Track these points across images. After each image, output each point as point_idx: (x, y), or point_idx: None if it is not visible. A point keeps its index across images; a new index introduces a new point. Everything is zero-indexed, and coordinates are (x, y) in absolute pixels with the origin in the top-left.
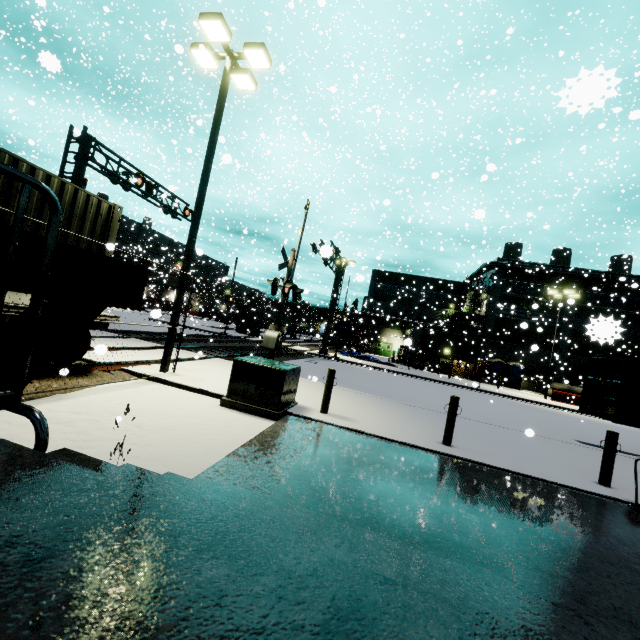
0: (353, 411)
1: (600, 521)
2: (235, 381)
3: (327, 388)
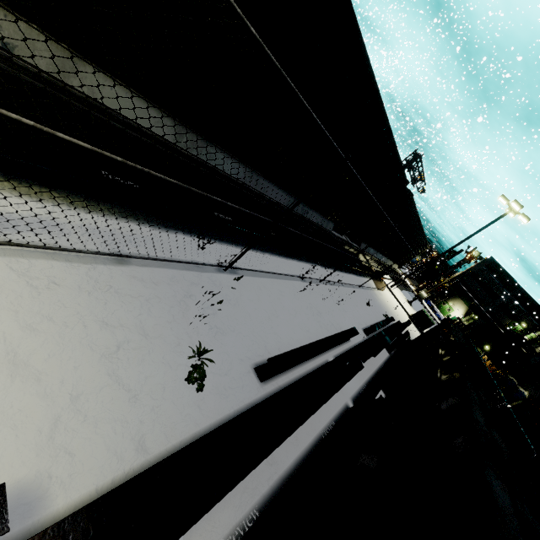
0: None
1: None
2: (417, 314)
3: None
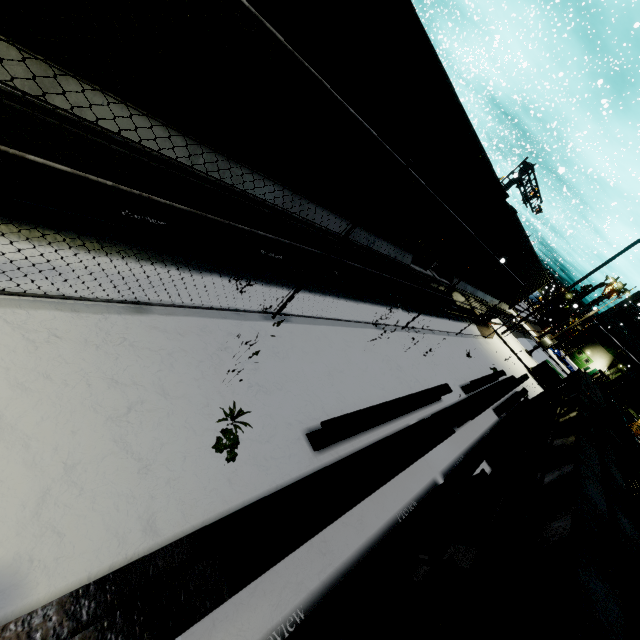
0: None
1: None
2: (539, 367)
3: None
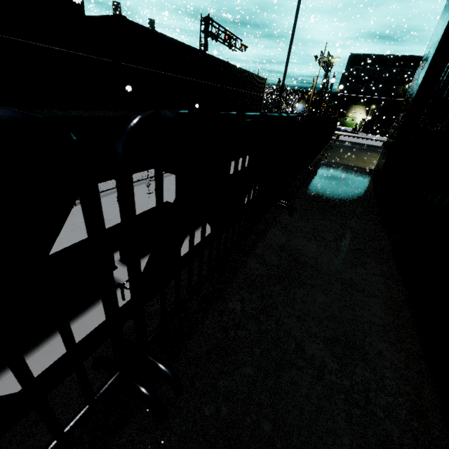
0: None
1: None
2: None
3: None
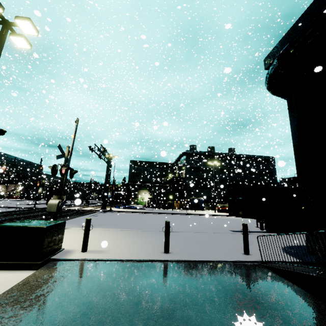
0: (108, 244)
1: (250, 281)
2: None
3: (85, 233)
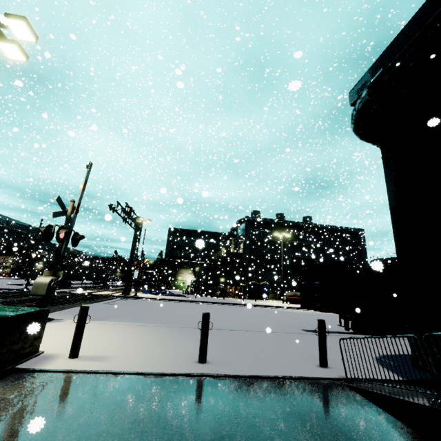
0: (116, 347)
1: (328, 412)
2: None
3: (77, 328)
